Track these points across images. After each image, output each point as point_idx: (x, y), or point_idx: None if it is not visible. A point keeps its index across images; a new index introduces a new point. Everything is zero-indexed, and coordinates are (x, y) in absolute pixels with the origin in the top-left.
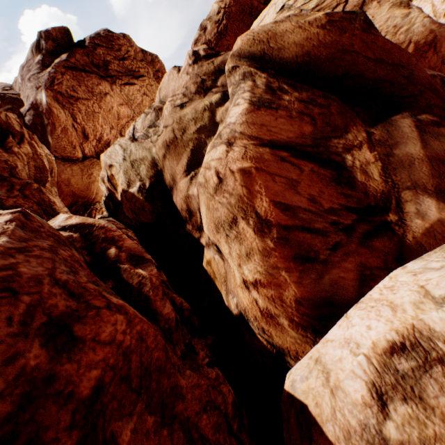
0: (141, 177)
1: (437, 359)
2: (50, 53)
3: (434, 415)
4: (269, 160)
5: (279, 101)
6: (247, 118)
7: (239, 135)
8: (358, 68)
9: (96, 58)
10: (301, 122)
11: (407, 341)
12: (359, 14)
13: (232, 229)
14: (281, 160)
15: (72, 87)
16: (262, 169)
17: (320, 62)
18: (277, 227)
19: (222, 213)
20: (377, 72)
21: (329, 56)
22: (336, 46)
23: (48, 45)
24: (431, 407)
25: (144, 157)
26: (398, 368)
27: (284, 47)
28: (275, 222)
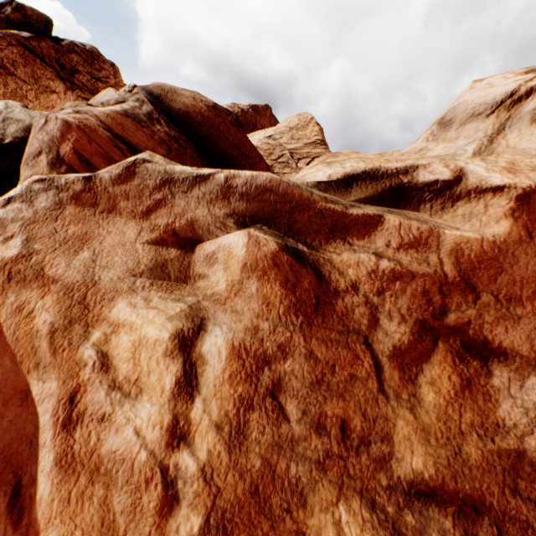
0: (5, 133)
1: (57, 186)
2: (11, 21)
3: (33, 209)
4: (100, 135)
5: (151, 126)
6: (112, 114)
7: (93, 115)
8: (217, 139)
9: (67, 60)
10: (160, 145)
11: (50, 178)
12: (234, 114)
13: (35, 160)
14: (116, 147)
15: (14, 61)
16: (85, 131)
17: (194, 122)
18: (68, 167)
19: (35, 147)
20: (231, 151)
21: (201, 122)
22: (210, 120)
23: (14, 15)
24: (34, 206)
25: (22, 120)
26: (33, 188)
27: (176, 101)
28: (69, 163)
